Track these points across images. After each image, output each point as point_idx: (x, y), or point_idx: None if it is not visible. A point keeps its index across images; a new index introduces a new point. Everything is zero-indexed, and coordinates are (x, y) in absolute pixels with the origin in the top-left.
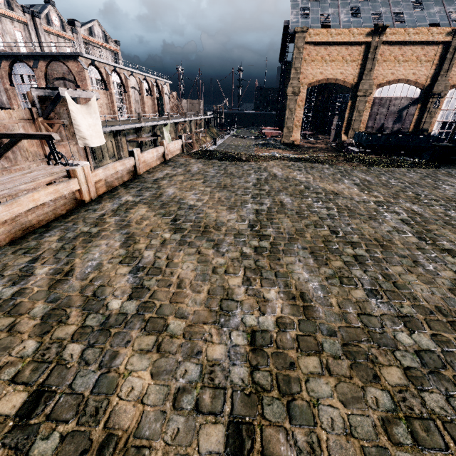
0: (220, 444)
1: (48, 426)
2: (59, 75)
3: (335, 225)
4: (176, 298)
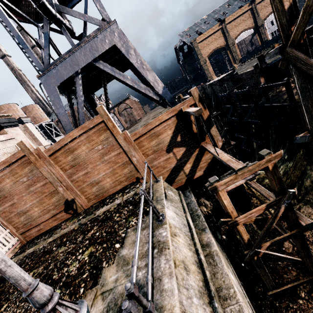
0: None
1: None
2: (123, 108)
3: None
4: None
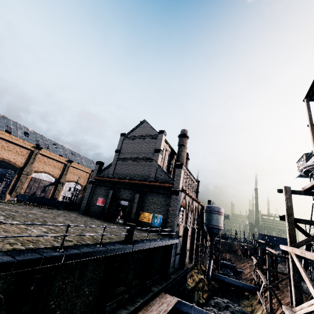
0: (53, 238)
1: (6, 241)
2: None
3: (44, 219)
4: (6, 229)
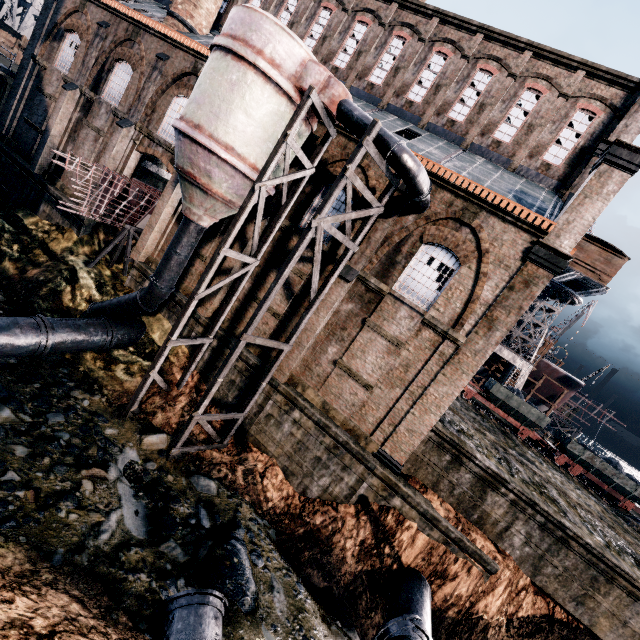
0: None
1: None
2: None
3: None
4: None
